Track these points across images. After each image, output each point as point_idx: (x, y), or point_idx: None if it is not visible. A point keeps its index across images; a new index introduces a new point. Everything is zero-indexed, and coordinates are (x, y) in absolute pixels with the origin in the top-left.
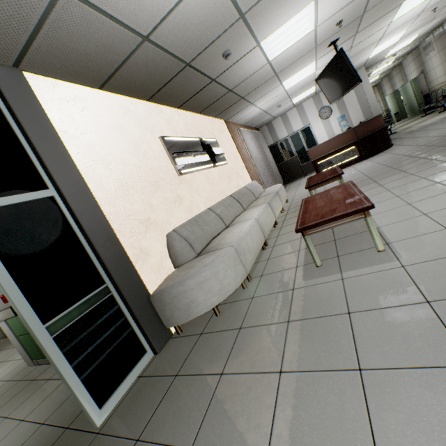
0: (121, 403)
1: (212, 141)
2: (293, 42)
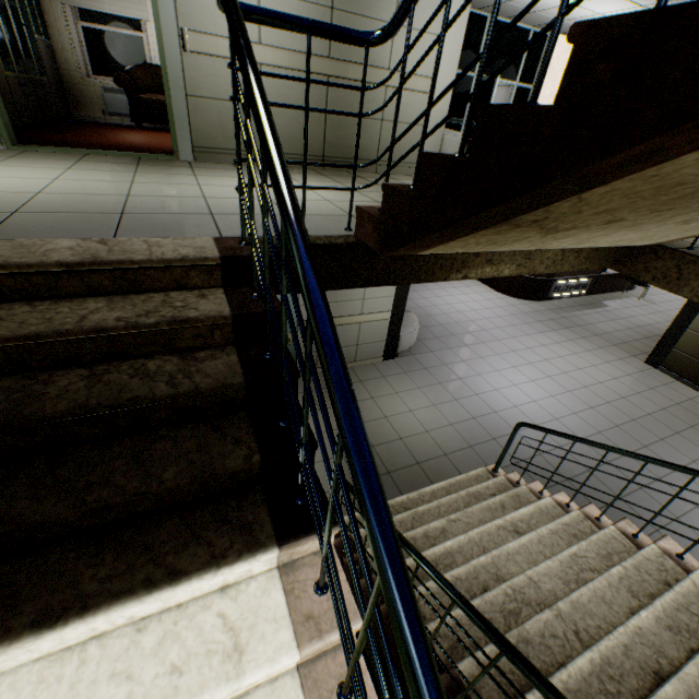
0: None
1: None
2: None
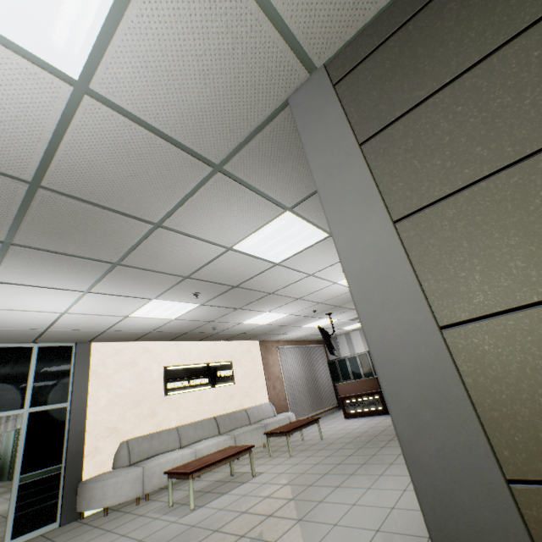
0: None
1: (226, 363)
2: (276, 318)
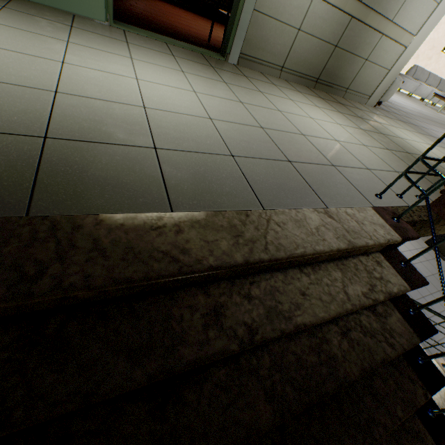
0: None
1: None
2: None
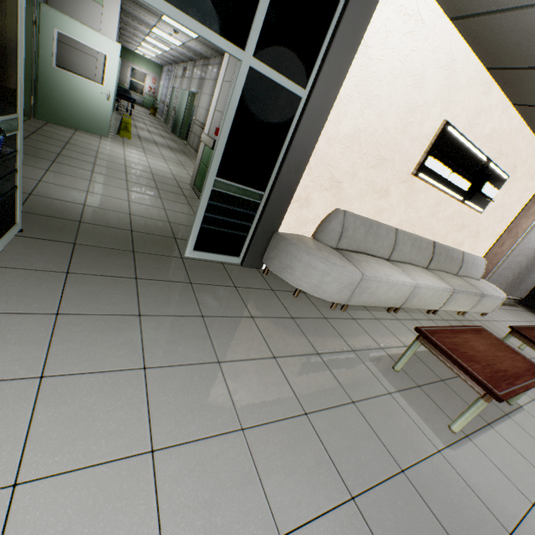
0: (202, 261)
1: (501, 175)
2: None
